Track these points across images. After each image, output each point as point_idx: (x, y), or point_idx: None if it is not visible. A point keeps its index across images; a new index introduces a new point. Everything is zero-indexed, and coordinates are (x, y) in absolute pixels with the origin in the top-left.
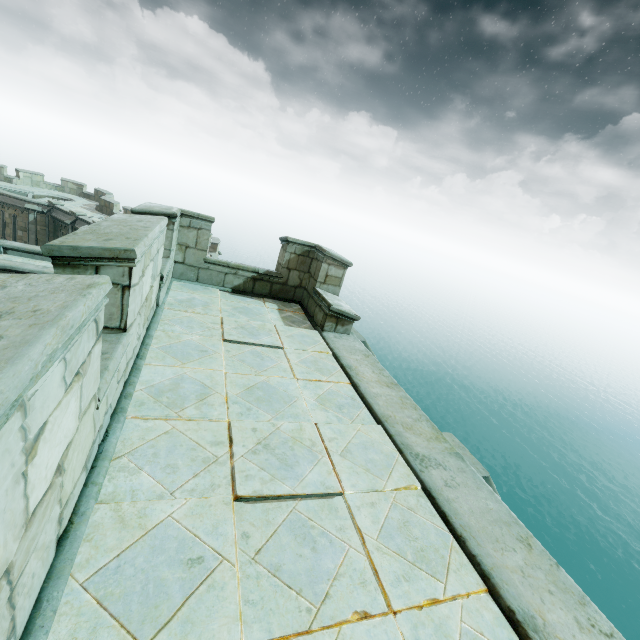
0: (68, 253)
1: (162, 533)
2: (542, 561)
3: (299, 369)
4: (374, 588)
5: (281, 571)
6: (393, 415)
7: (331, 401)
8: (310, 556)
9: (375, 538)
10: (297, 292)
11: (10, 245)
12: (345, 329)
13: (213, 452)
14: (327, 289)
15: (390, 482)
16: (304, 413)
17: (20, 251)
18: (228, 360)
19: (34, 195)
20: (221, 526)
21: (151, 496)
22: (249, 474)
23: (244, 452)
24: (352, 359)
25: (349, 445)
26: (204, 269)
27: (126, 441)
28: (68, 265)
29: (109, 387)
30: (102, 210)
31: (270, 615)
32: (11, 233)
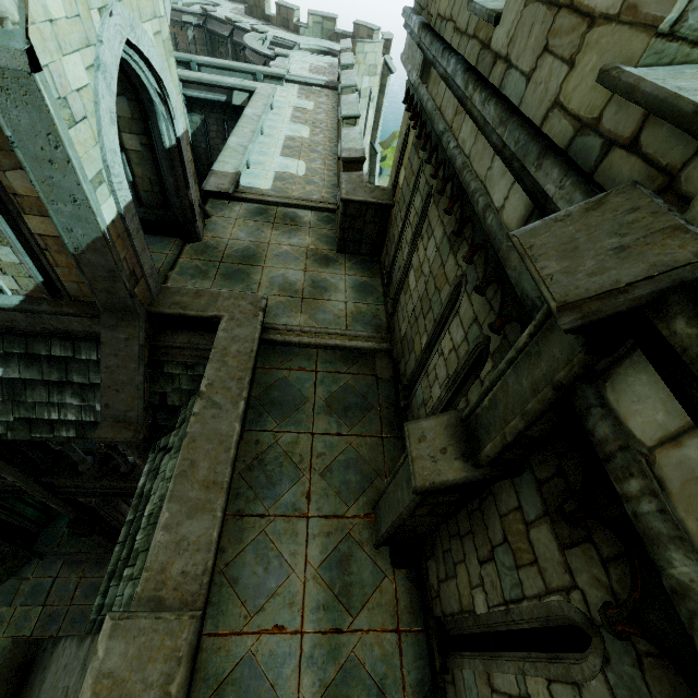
0: None
1: None
2: None
3: None
4: None
5: None
6: None
7: None
8: None
9: None
10: None
11: (202, 60)
12: None
13: None
14: None
15: None
16: None
17: (211, 67)
18: None
19: (183, 4)
20: None
21: None
22: None
23: None
24: None
25: None
26: None
27: None
28: None
29: None
30: (252, 13)
31: None
32: None
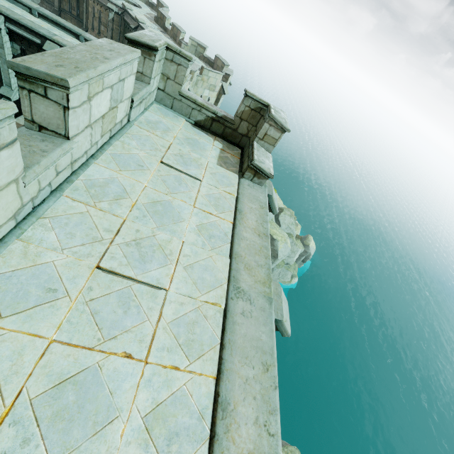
0: (24, 71)
1: (43, 269)
2: (267, 381)
3: (201, 200)
4: (145, 346)
5: (98, 315)
6: (244, 256)
7: (208, 230)
8: (120, 314)
9: (167, 322)
10: (243, 139)
11: (89, 38)
12: (260, 181)
13: (102, 235)
14: (263, 145)
15: (204, 296)
16: (181, 232)
17: None
18: (154, 177)
19: None
20: (78, 278)
21: (50, 247)
22: (115, 256)
23: (121, 242)
24: (248, 206)
25: (195, 263)
26: (178, 100)
27: (54, 209)
28: (26, 80)
29: (41, 175)
30: (158, 21)
31: (76, 332)
32: (97, 26)
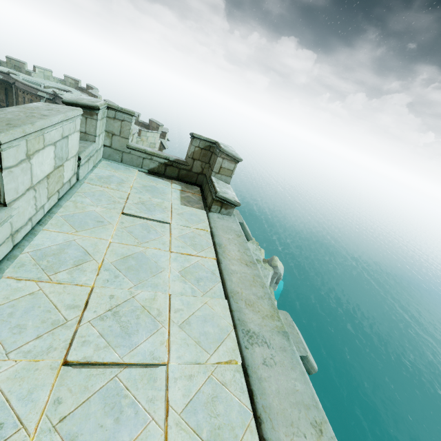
0: None
1: None
2: None
3: (176, 243)
4: None
5: None
6: (241, 291)
7: (193, 274)
8: (110, 427)
9: (179, 412)
10: (199, 178)
11: None
12: (228, 212)
13: (65, 315)
14: (220, 178)
15: (214, 356)
16: (164, 283)
17: None
18: (118, 231)
19: (45, 86)
20: (36, 391)
21: None
22: (87, 340)
23: (92, 318)
24: (225, 238)
25: (191, 317)
26: (127, 153)
27: None
28: None
29: None
30: None
31: None
32: None
